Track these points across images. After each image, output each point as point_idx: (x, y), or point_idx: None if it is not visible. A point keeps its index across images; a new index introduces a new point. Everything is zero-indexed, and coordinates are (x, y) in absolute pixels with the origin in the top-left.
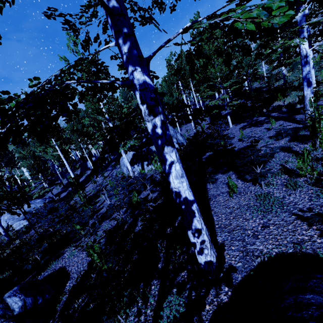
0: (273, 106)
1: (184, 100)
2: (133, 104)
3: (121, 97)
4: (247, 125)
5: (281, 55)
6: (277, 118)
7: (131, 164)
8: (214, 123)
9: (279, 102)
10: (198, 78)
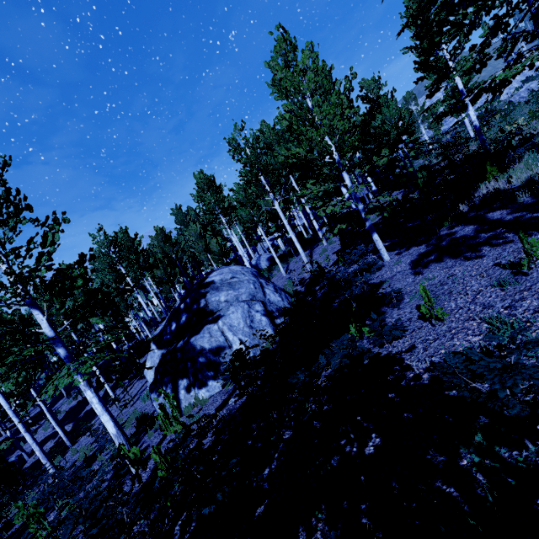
0: (486, 195)
1: (279, 212)
2: (192, 233)
3: (176, 222)
4: (429, 253)
5: (463, 92)
6: (522, 227)
7: (154, 385)
8: (349, 249)
9: (495, 182)
10: (283, 158)
